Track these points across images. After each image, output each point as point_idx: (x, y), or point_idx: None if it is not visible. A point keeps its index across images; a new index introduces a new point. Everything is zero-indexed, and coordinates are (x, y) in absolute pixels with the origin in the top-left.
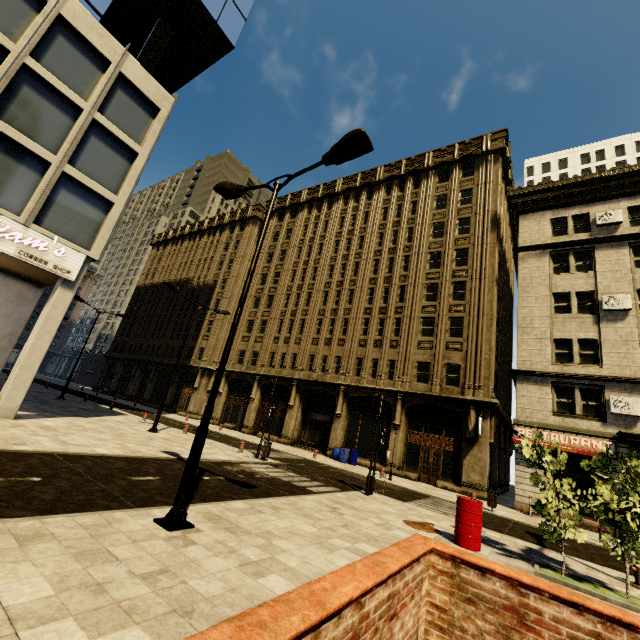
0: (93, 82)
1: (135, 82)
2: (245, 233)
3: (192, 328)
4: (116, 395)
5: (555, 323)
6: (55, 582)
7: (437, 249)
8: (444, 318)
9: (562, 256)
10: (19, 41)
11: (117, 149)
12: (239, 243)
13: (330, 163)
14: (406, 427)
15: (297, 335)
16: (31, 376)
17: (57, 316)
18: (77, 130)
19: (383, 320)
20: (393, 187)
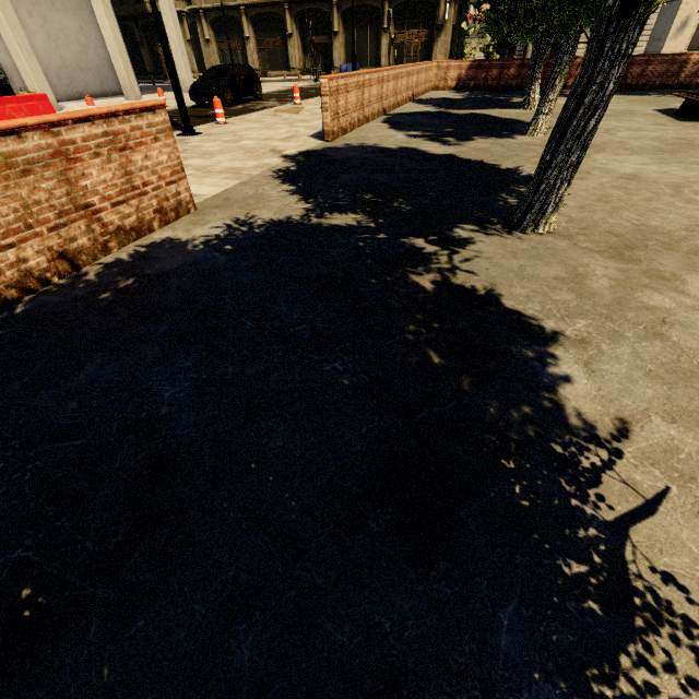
0: None
1: None
2: None
3: None
4: None
5: None
6: None
7: None
8: None
9: None
10: None
11: None
12: None
13: None
14: (393, 29)
15: None
16: (187, 61)
17: (172, 5)
18: None
19: None
20: None
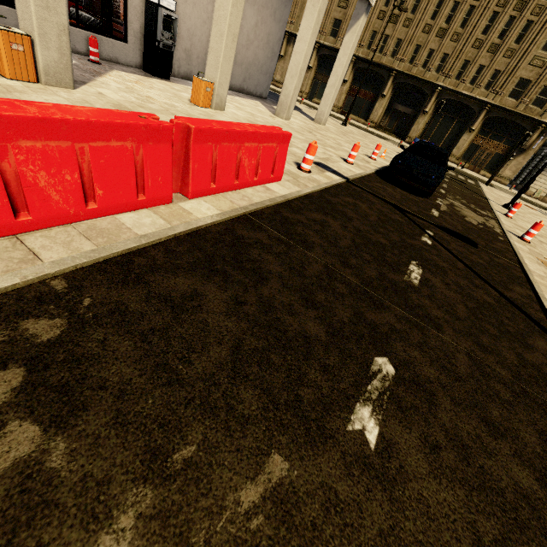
0: None
1: None
2: None
3: None
4: None
5: None
6: None
7: None
8: None
9: None
10: None
11: None
12: None
13: None
14: (477, 132)
15: (408, 15)
16: (335, 96)
17: (355, 44)
18: None
19: (513, 19)
20: None
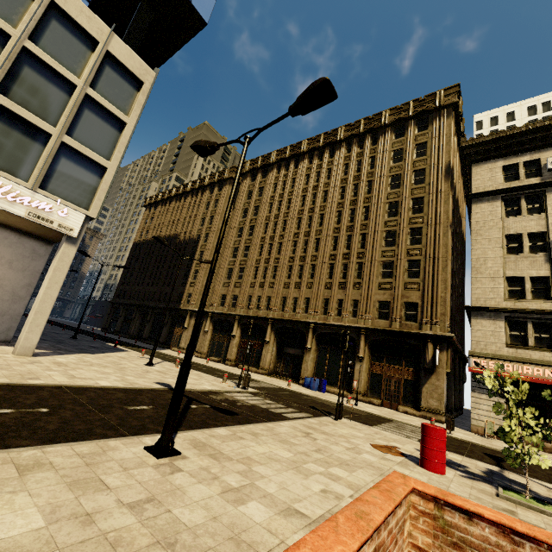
0: (84, 61)
1: (121, 59)
2: (223, 193)
3: (181, 276)
4: (120, 334)
5: (507, 263)
6: (47, 513)
7: (395, 199)
8: (402, 261)
9: (514, 200)
10: (18, 26)
11: (108, 120)
12: (218, 202)
13: (296, 114)
14: (369, 359)
15: (270, 280)
16: (44, 320)
17: (63, 268)
18: (72, 104)
19: (346, 265)
20: (353, 145)
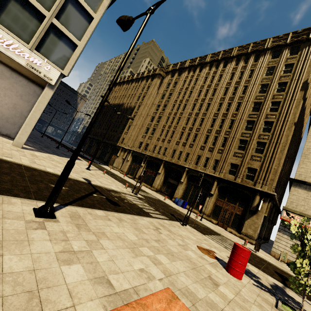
0: None
1: None
2: (153, 82)
3: (120, 128)
4: (85, 153)
5: None
6: None
7: (260, 100)
8: (254, 141)
9: None
10: None
11: (82, 14)
12: (149, 87)
13: None
14: (216, 196)
15: (169, 138)
16: (30, 129)
17: (44, 102)
18: None
19: (217, 137)
20: (241, 60)
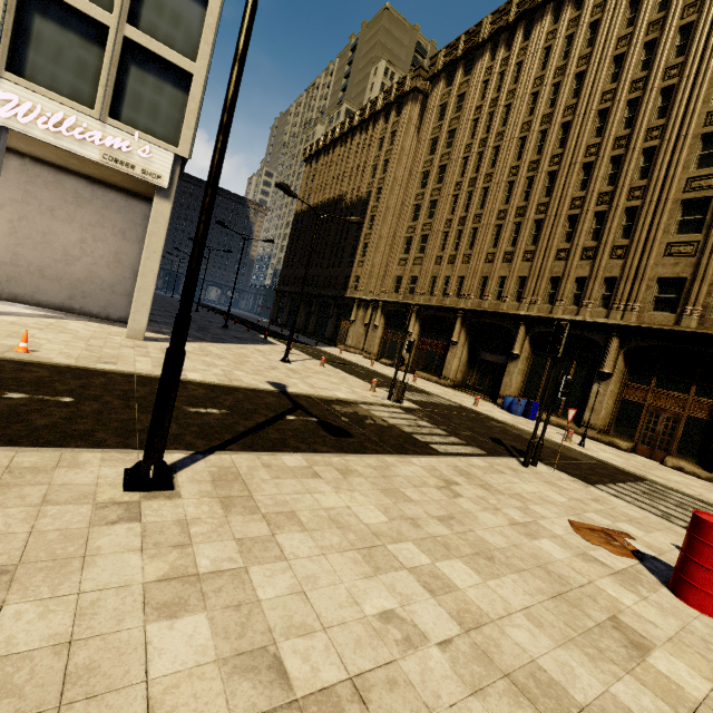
0: None
1: None
2: (402, 118)
3: (347, 254)
4: (287, 328)
5: None
6: None
7: None
8: None
9: None
10: None
11: None
12: (395, 135)
13: None
14: (622, 378)
15: (465, 251)
16: (149, 299)
17: (160, 232)
18: None
19: (603, 214)
20: None
